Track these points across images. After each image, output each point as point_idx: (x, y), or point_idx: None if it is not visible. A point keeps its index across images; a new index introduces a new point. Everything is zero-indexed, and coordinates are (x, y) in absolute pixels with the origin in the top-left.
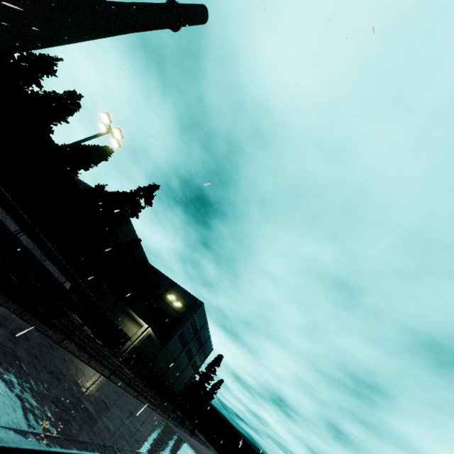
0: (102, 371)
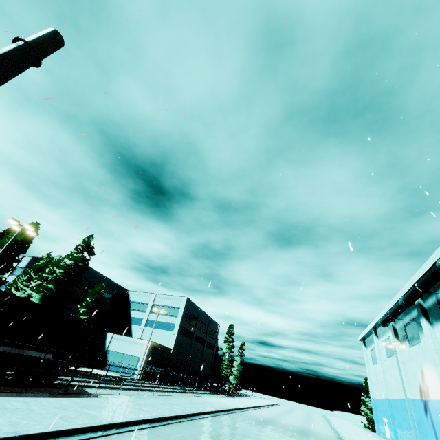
0: (112, 393)
